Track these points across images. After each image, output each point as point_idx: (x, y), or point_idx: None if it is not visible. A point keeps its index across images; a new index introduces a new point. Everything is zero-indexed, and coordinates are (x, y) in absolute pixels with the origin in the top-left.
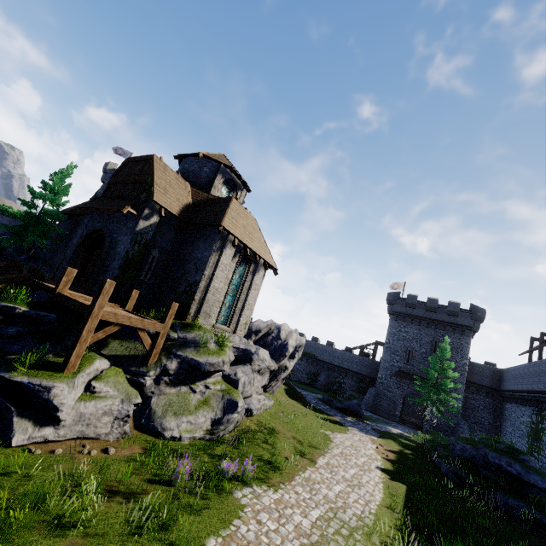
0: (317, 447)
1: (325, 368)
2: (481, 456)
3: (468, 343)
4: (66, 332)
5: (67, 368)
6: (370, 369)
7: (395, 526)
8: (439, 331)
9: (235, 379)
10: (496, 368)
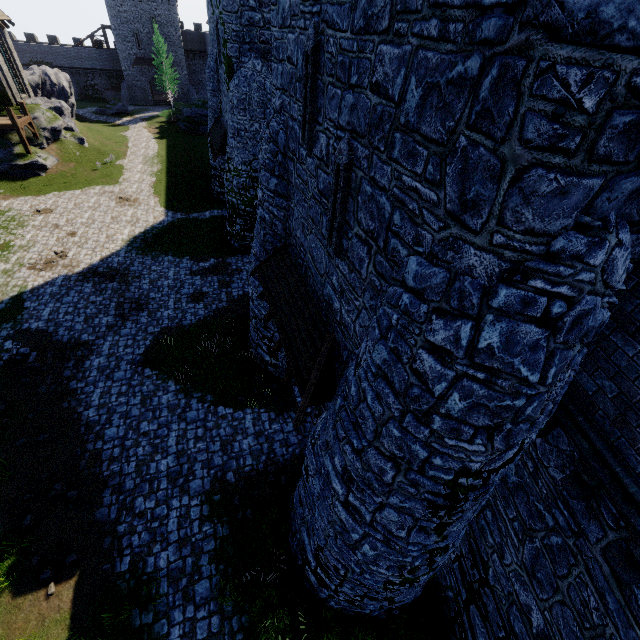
0: (124, 142)
1: (70, 75)
2: (194, 112)
3: (176, 14)
4: (3, 141)
5: (31, 153)
6: (112, 63)
7: (165, 152)
8: (152, 5)
9: (70, 127)
10: (200, 32)
